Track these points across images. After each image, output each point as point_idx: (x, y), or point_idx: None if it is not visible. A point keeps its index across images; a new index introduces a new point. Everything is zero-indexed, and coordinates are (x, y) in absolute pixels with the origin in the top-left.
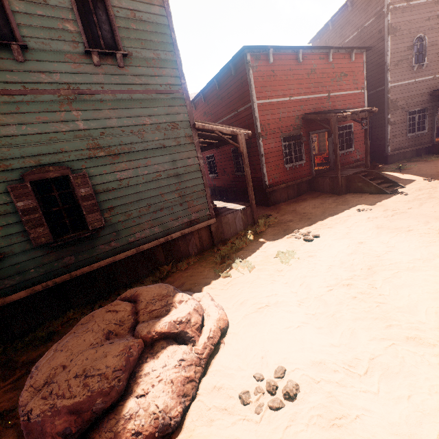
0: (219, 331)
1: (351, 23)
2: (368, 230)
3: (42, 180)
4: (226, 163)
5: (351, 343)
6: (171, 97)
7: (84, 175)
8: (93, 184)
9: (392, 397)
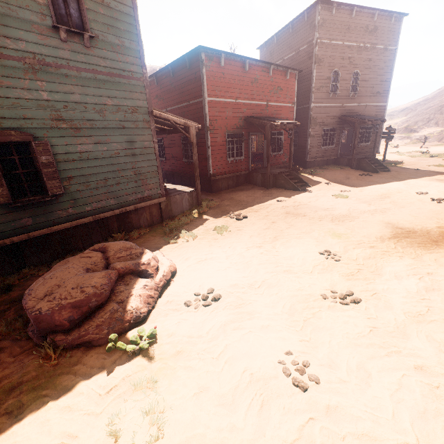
0: (171, 273)
1: (291, 43)
2: (280, 215)
3: (3, 143)
4: (175, 149)
5: (255, 275)
6: (132, 83)
7: (45, 144)
8: (54, 153)
9: (269, 295)
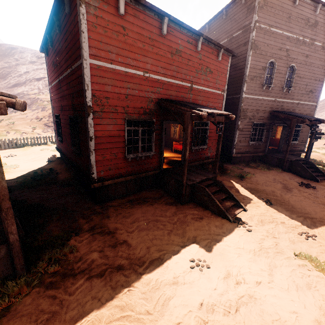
0: None
1: (223, 30)
2: None
3: None
4: (66, 130)
5: None
6: None
7: None
8: None
9: None
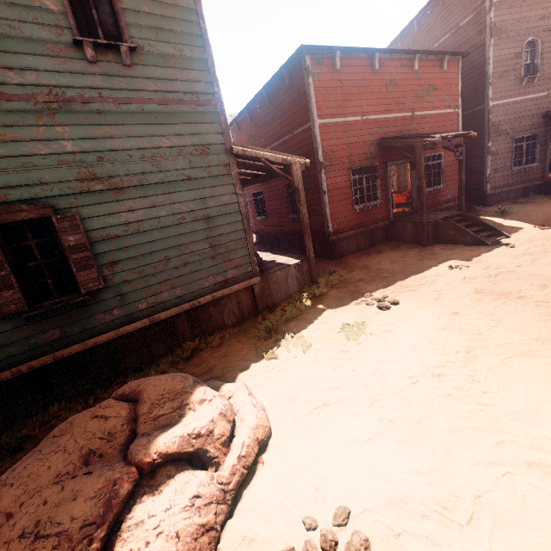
0: (256, 445)
1: (442, 22)
2: (465, 296)
3: (11, 223)
4: (277, 202)
5: (446, 468)
6: (199, 110)
7: (73, 217)
8: (87, 229)
9: None
